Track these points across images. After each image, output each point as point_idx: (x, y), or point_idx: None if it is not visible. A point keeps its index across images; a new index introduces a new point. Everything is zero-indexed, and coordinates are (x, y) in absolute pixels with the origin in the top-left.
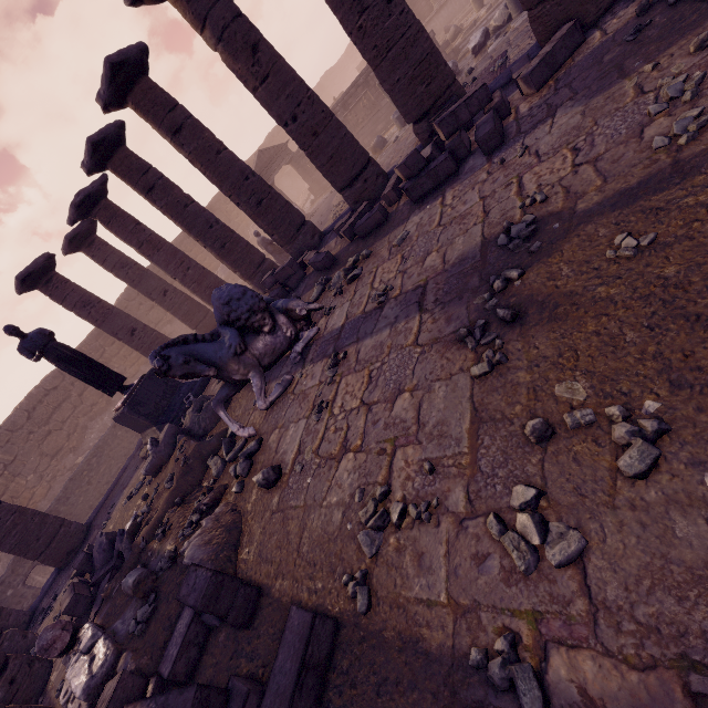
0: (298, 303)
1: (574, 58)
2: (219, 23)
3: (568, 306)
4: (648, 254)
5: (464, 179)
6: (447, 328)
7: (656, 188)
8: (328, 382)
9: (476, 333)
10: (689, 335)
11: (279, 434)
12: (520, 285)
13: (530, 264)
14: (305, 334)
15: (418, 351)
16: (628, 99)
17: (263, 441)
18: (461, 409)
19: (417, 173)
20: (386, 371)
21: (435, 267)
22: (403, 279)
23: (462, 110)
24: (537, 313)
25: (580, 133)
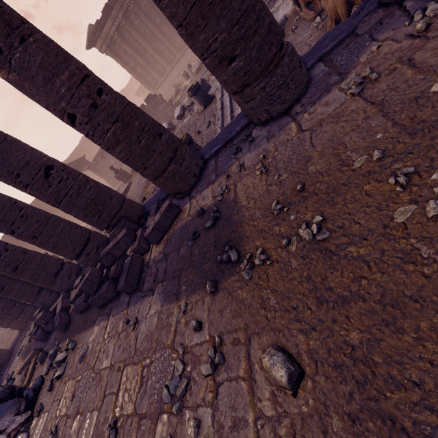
0: (3, 422)
1: (177, 221)
2: None
3: None
4: None
5: (117, 312)
6: None
7: None
8: None
9: None
10: None
11: None
12: None
13: None
14: None
15: None
16: (169, 340)
17: None
18: None
19: (93, 292)
20: None
21: None
22: (62, 432)
23: (115, 250)
24: None
25: (149, 350)
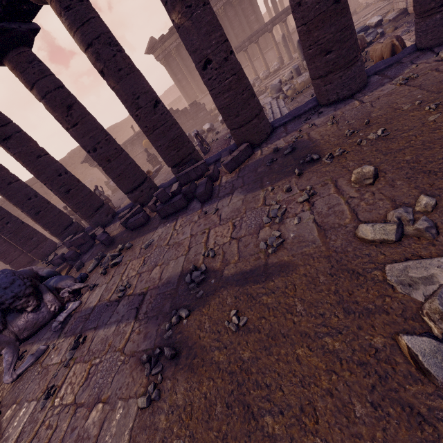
0: (66, 283)
1: (249, 160)
2: (44, 89)
3: (199, 360)
4: (241, 334)
5: (188, 214)
6: (142, 344)
7: (255, 279)
8: (63, 365)
9: (152, 361)
10: (242, 424)
11: (13, 411)
12: (185, 325)
13: (194, 308)
14: (70, 306)
15: (122, 359)
16: (260, 204)
17: (0, 416)
18: (122, 441)
19: (164, 202)
20: (99, 371)
21: (155, 280)
22: (137, 280)
23: (192, 172)
24: (185, 357)
25: (238, 214)
